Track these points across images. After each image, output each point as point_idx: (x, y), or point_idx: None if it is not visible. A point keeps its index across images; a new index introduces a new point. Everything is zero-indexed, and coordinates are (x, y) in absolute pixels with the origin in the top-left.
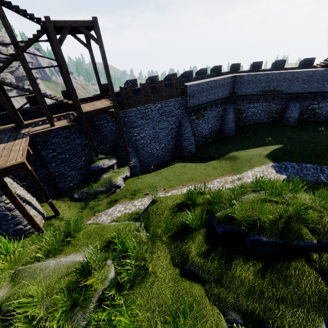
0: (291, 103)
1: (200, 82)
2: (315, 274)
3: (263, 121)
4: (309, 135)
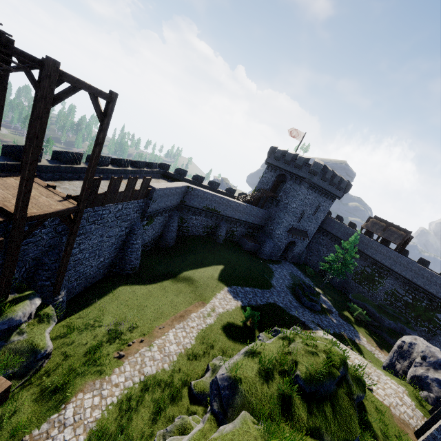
0: (223, 224)
1: (165, 187)
2: (346, 396)
3: (199, 233)
4: (235, 256)
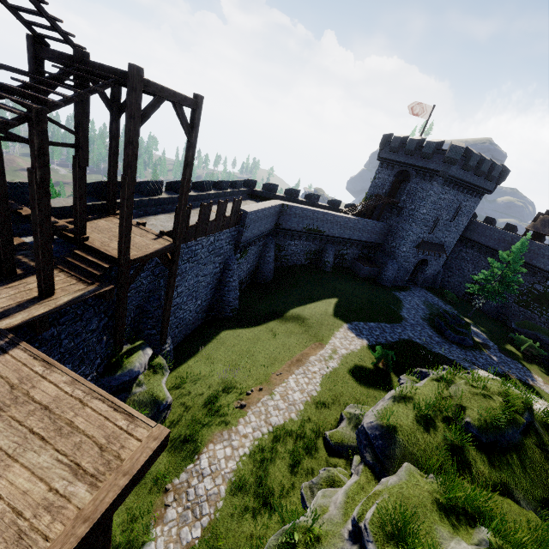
0: (329, 246)
1: (258, 208)
2: (537, 447)
3: (301, 262)
4: (349, 285)
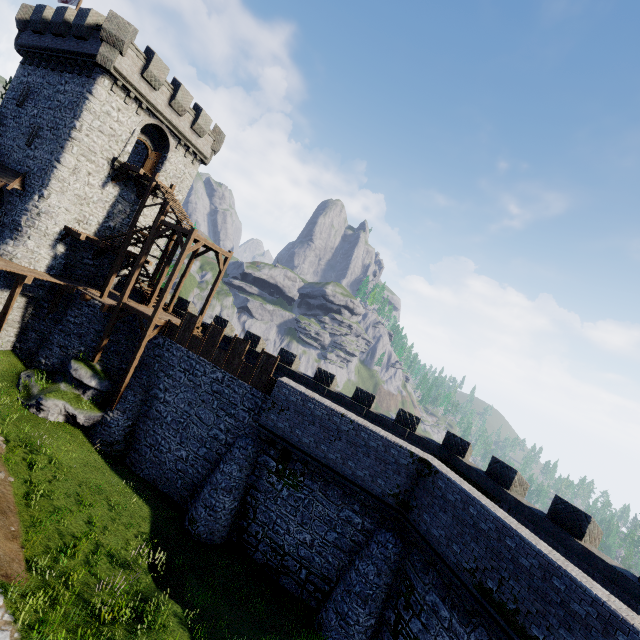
0: None
1: (310, 394)
2: None
3: None
4: None
